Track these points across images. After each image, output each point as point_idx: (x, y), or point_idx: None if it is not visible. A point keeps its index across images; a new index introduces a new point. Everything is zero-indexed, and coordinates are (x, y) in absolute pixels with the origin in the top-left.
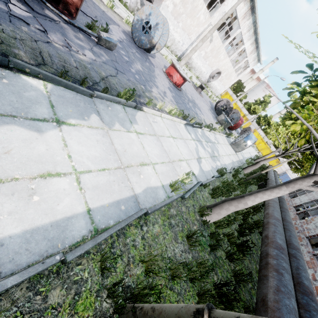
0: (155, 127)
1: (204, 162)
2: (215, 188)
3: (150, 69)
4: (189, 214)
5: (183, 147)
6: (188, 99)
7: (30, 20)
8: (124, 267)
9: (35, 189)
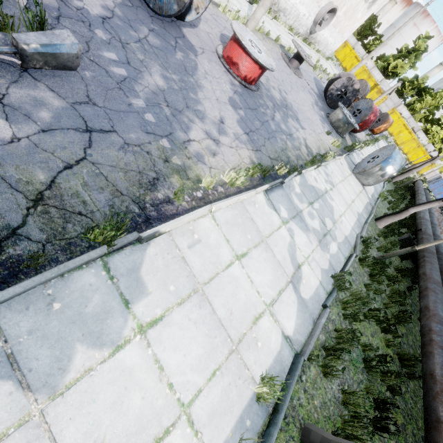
0: (195, 263)
1: (307, 271)
2: (331, 347)
3: (185, 70)
4: None
5: (262, 270)
6: (273, 104)
7: None
8: None
9: None
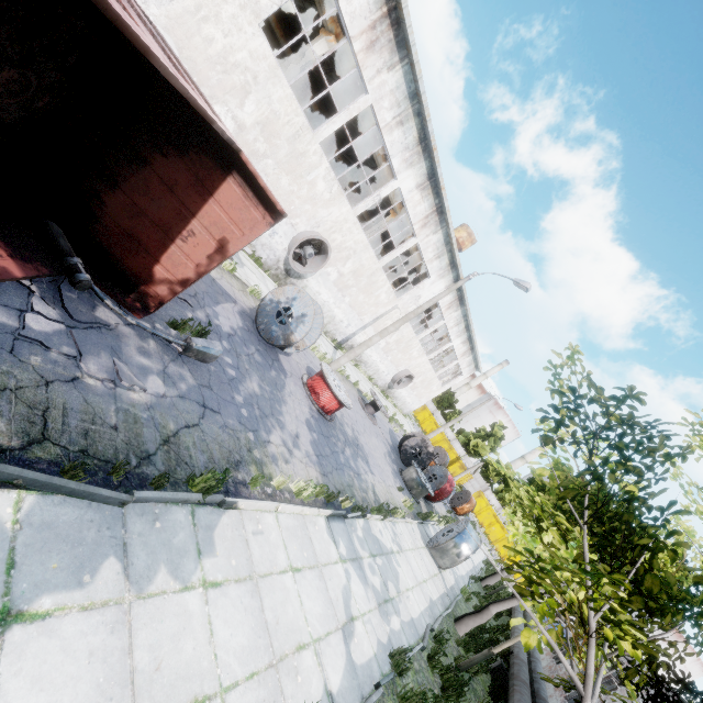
0: (255, 551)
1: (361, 630)
2: None
3: (276, 385)
4: None
5: (313, 597)
6: (345, 439)
7: (57, 339)
8: None
9: None
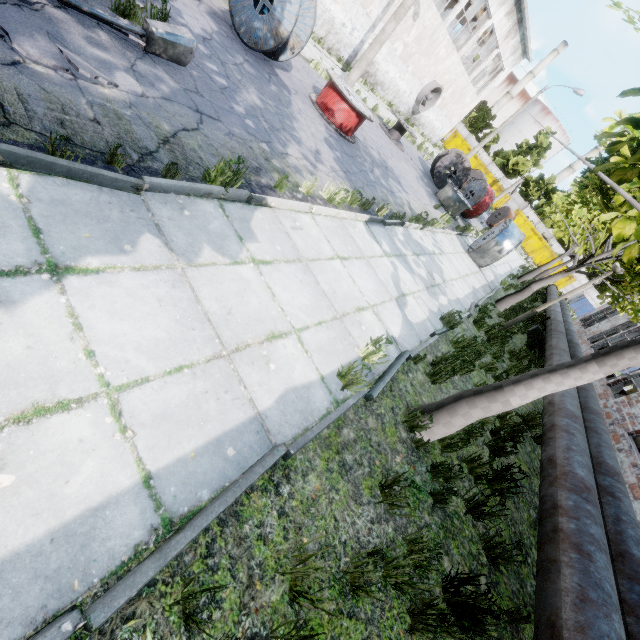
0: (298, 242)
1: (412, 303)
2: (439, 360)
3: (280, 101)
4: (384, 431)
5: (364, 278)
6: (372, 161)
7: None
8: (241, 593)
9: (1, 456)
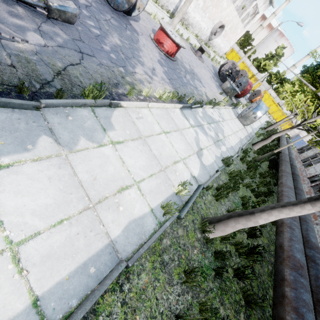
0: (140, 126)
1: (206, 153)
2: (220, 187)
3: (132, 40)
4: (188, 236)
5: (178, 142)
6: (185, 70)
7: None
8: None
9: None
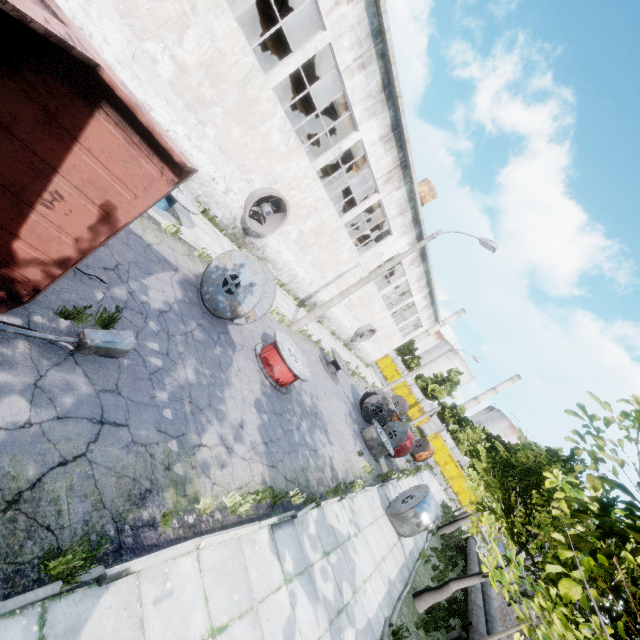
0: (154, 632)
1: None
2: None
3: (220, 365)
4: None
5: None
6: (302, 411)
7: None
8: None
9: None
